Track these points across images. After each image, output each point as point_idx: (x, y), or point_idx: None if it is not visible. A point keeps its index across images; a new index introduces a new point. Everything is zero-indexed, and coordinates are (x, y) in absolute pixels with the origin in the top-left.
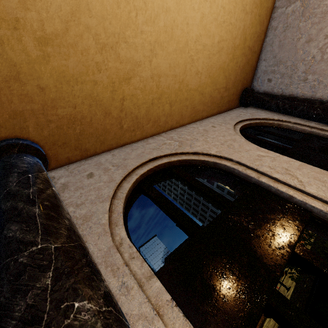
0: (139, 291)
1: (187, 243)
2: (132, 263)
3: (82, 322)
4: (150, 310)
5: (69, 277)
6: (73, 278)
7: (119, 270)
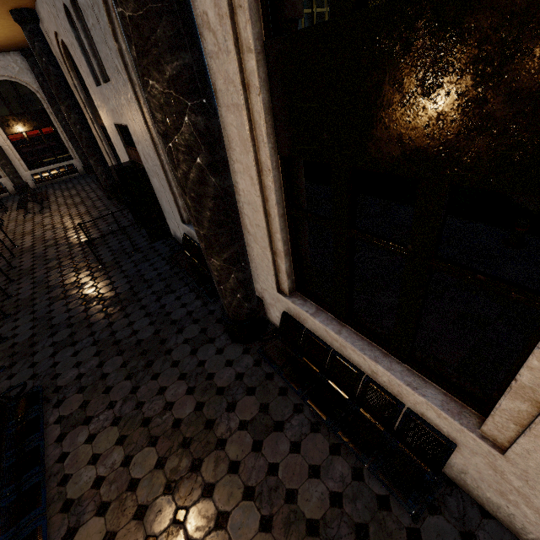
0: (234, 61)
1: (311, 26)
2: (239, 15)
3: (155, 95)
4: (238, 84)
5: (144, 57)
6: (146, 59)
7: (223, 21)
